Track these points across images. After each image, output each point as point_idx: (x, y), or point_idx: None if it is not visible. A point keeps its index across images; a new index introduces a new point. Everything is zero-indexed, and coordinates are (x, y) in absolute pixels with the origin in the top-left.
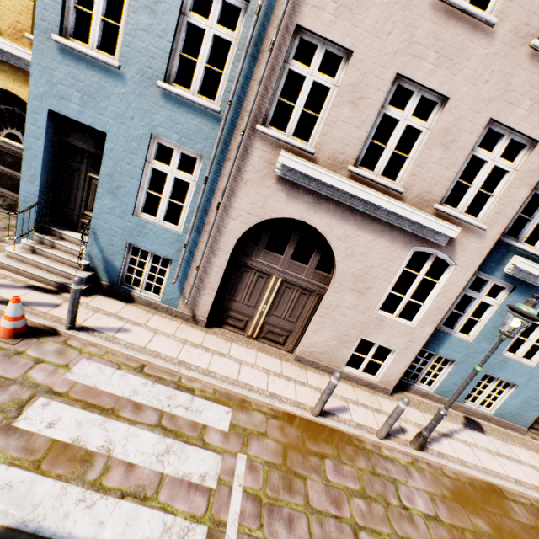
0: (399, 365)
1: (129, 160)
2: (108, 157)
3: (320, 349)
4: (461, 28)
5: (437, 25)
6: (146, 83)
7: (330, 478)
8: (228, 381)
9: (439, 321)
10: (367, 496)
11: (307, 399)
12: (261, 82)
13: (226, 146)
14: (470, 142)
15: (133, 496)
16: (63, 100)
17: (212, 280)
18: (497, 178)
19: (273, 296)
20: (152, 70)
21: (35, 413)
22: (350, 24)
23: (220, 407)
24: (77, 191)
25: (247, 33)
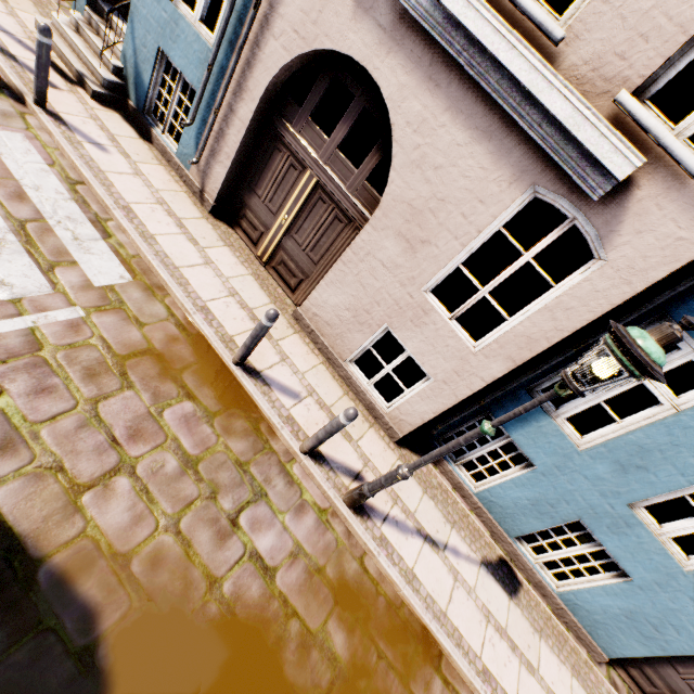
0: (425, 405)
1: None
2: None
3: (327, 316)
4: None
5: None
6: None
7: (166, 415)
8: (163, 260)
9: (521, 362)
10: (193, 468)
11: None
12: None
13: None
14: None
15: None
16: None
17: (230, 142)
18: None
19: (299, 205)
20: None
21: None
22: None
23: (121, 268)
24: None
25: None
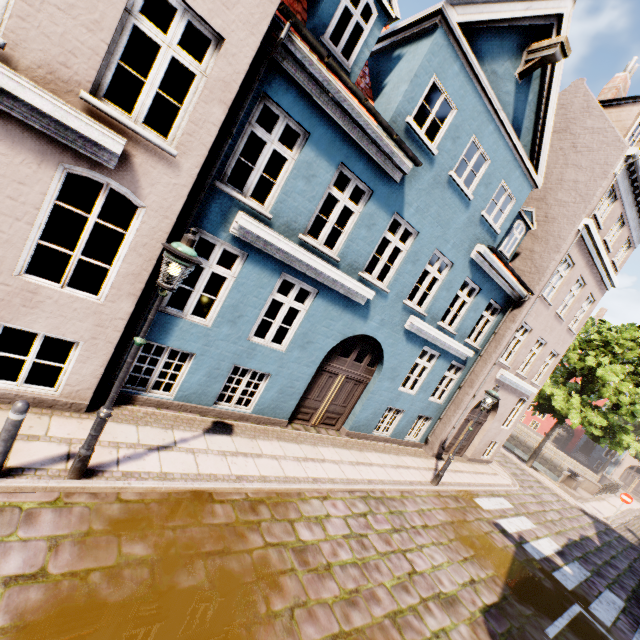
0: (91, 365)
1: None
2: None
3: None
4: None
5: None
6: None
7: None
8: None
9: (140, 293)
10: None
11: None
12: None
13: None
14: None
15: None
16: None
17: None
18: None
19: None
20: None
21: None
22: None
23: None
24: None
25: None
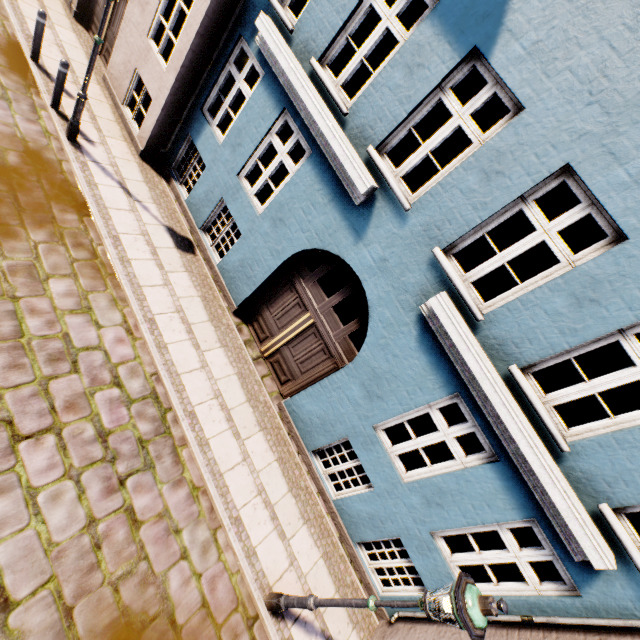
0: (150, 121)
1: None
2: None
3: (116, 73)
4: None
5: None
6: None
7: None
8: (15, 8)
9: (179, 70)
10: None
11: (52, 65)
12: None
13: None
14: None
15: None
16: None
17: None
18: None
19: (113, 5)
20: None
21: None
22: None
23: None
24: None
25: None
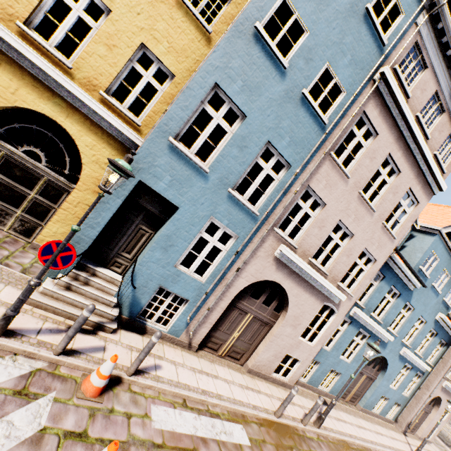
0: (301, 370)
1: (188, 229)
2: (173, 223)
3: (264, 362)
4: (364, 208)
5: (357, 205)
6: (221, 186)
7: None
8: (232, 401)
9: (324, 342)
10: None
11: (267, 404)
12: (285, 207)
13: (254, 234)
14: (356, 256)
15: None
16: (155, 178)
17: (213, 317)
18: (351, 265)
19: (244, 326)
20: (228, 180)
21: None
22: (329, 193)
23: (237, 425)
24: (122, 236)
25: (285, 180)
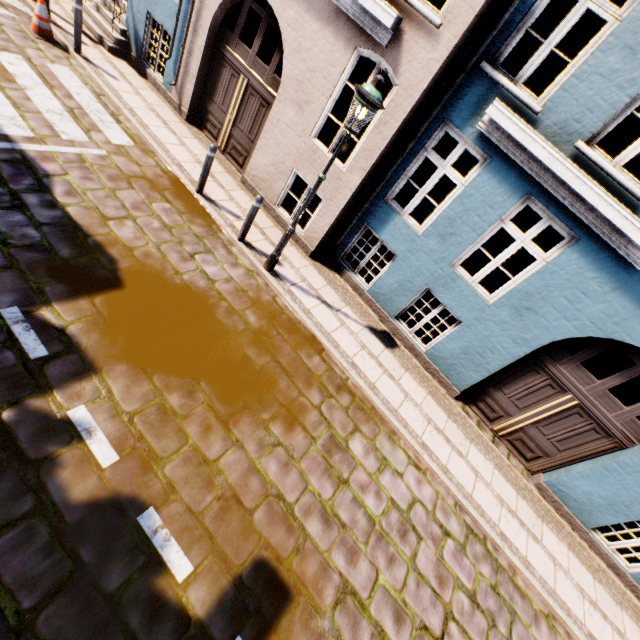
0: (323, 221)
1: None
2: None
3: (261, 174)
4: None
5: None
6: None
7: (154, 205)
8: (153, 138)
9: (368, 169)
10: (169, 230)
11: (209, 189)
12: None
13: None
14: None
15: (14, 103)
16: None
17: (194, 66)
18: None
19: (239, 102)
20: None
21: (9, 57)
22: None
23: (128, 139)
24: None
25: None
